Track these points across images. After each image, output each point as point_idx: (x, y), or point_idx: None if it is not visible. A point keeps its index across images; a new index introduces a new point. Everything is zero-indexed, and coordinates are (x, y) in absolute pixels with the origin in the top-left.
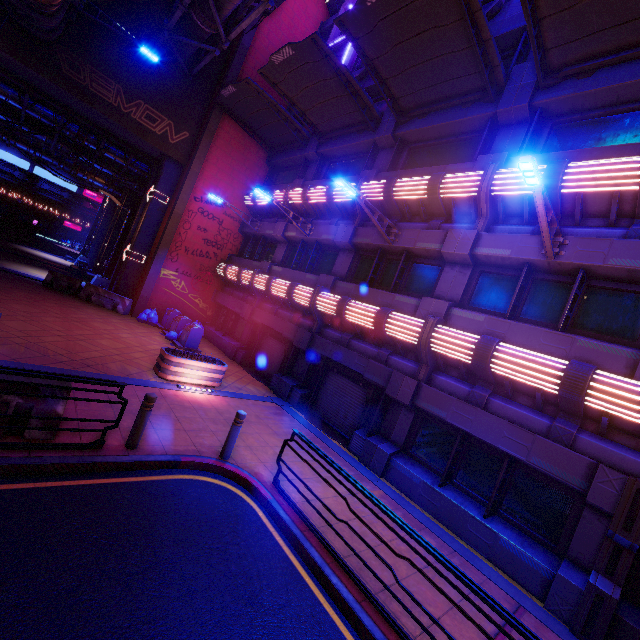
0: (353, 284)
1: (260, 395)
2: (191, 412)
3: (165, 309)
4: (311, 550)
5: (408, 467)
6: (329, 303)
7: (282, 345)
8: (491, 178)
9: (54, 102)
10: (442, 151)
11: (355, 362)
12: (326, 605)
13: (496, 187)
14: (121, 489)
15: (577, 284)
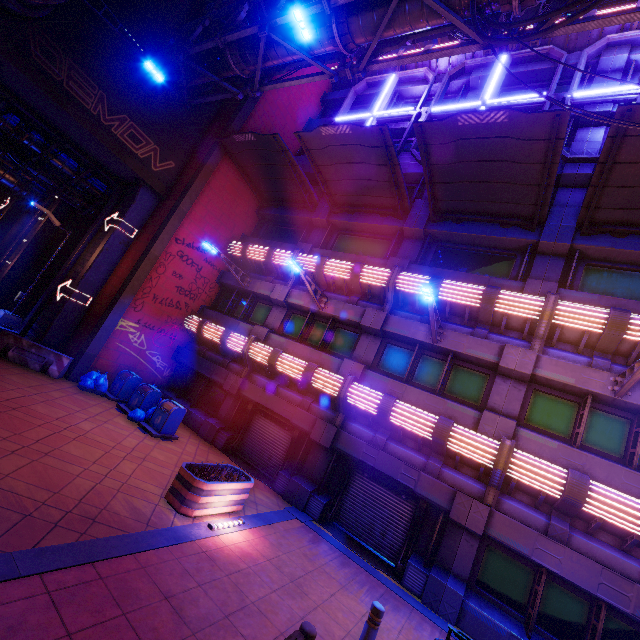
0: (390, 378)
1: (277, 508)
2: (257, 583)
3: (113, 369)
4: None
5: (487, 612)
6: (367, 399)
7: (283, 431)
8: (555, 308)
9: None
10: (473, 257)
11: (401, 472)
12: None
13: (559, 317)
14: None
15: None
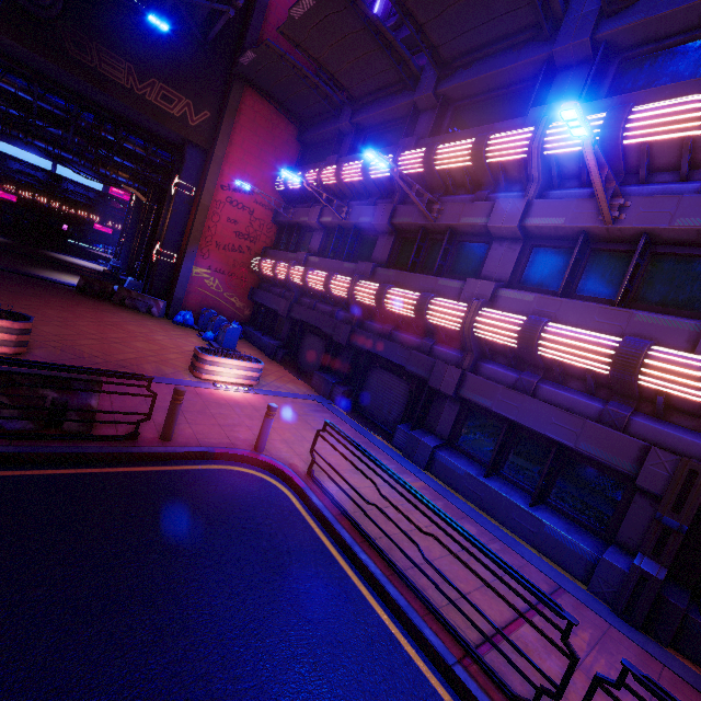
0: (393, 270)
1: (300, 393)
2: (227, 409)
3: (201, 310)
4: (342, 531)
5: (452, 459)
6: (368, 292)
7: (323, 341)
8: (543, 134)
9: (65, 90)
10: (491, 107)
11: (397, 354)
12: (354, 578)
13: (549, 145)
14: (157, 476)
15: (638, 252)
